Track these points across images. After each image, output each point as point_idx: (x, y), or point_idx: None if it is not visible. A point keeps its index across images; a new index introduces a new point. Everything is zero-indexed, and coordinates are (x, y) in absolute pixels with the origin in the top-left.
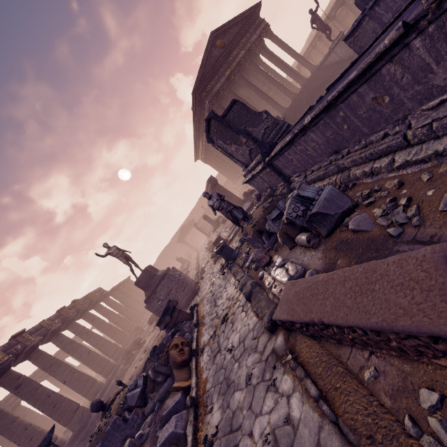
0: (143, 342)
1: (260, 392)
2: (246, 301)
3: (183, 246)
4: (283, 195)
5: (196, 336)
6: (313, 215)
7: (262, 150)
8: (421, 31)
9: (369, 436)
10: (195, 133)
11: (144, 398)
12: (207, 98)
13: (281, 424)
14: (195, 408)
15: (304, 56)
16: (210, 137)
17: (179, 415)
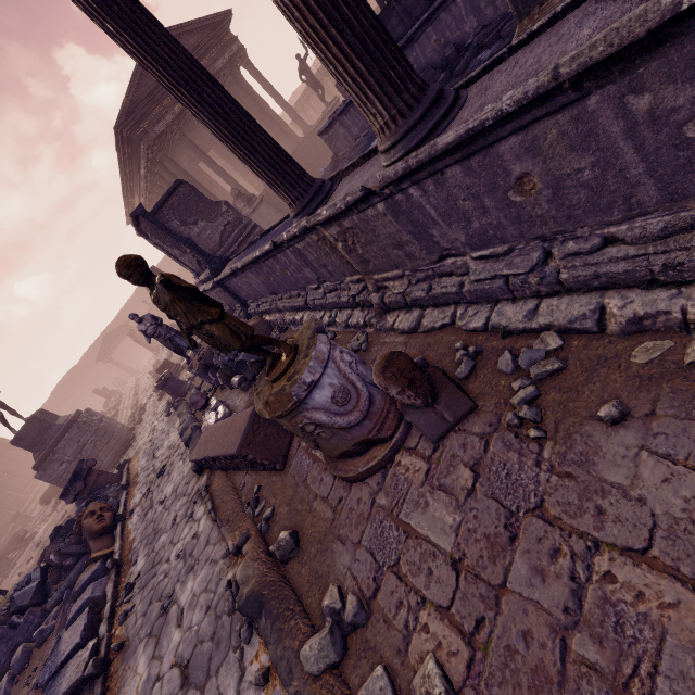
0: (32, 536)
1: (182, 526)
2: (186, 447)
3: (109, 367)
4: (242, 318)
5: (125, 500)
6: (239, 362)
7: (211, 266)
8: (287, 248)
9: (228, 520)
10: (124, 183)
11: (44, 593)
12: (144, 141)
13: (190, 541)
14: (117, 568)
15: (302, 99)
16: (142, 231)
17: (98, 581)
